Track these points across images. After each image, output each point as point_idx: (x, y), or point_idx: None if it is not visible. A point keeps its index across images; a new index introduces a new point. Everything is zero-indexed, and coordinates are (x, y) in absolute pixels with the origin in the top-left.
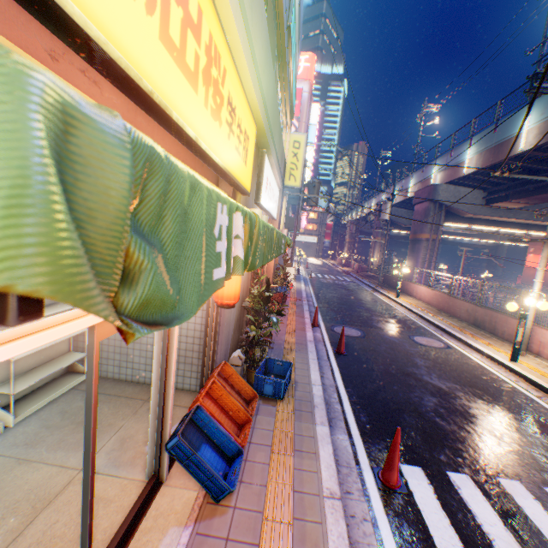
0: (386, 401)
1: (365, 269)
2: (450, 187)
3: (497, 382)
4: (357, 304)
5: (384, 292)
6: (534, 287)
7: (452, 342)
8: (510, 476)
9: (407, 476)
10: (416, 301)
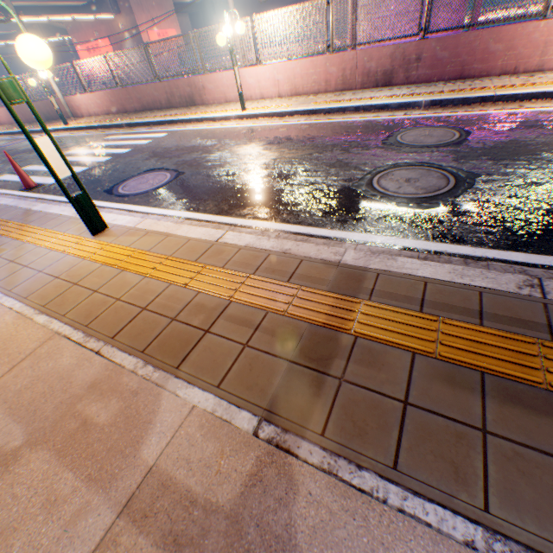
0: None
1: None
2: None
3: (59, 139)
4: None
5: None
6: None
7: (34, 136)
8: None
9: None
10: (1, 128)
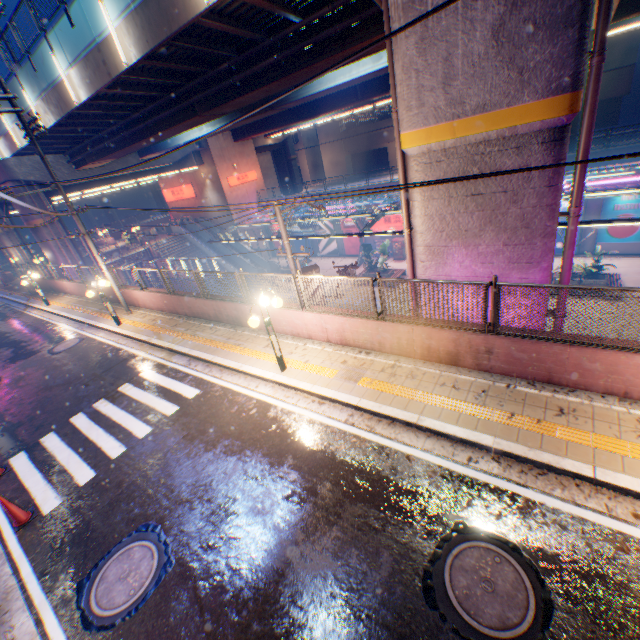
0: (11, 428)
1: (14, 276)
2: (24, 159)
3: (106, 350)
4: (0, 343)
5: (37, 305)
6: (104, 269)
7: (90, 331)
8: (79, 412)
9: (14, 462)
10: (72, 299)
